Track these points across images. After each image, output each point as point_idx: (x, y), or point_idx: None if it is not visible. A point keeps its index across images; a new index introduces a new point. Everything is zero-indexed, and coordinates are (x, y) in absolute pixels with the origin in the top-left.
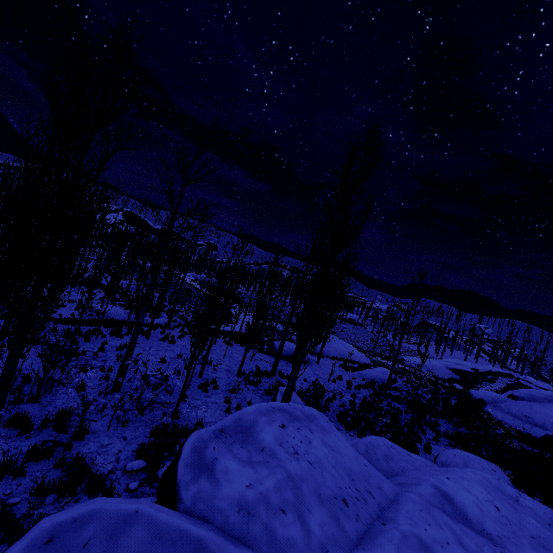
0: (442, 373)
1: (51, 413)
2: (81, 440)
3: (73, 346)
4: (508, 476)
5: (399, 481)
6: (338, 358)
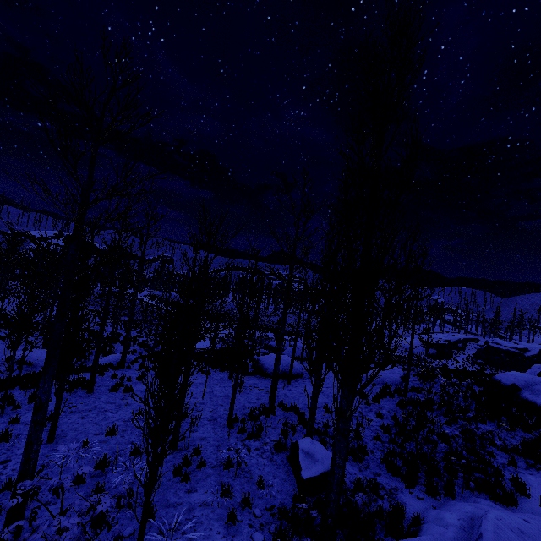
0: (420, 350)
1: None
2: None
3: None
4: None
5: None
6: None
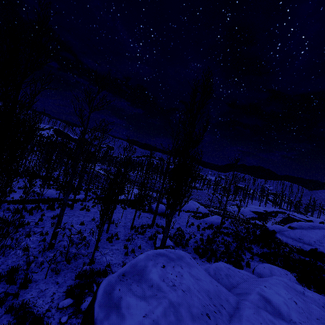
0: (248, 214)
1: (4, 270)
2: (26, 288)
3: (21, 219)
4: (294, 277)
5: (237, 292)
6: (190, 211)
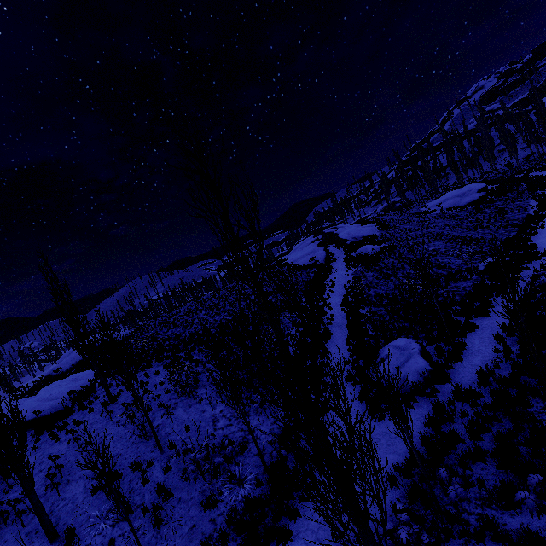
0: None
1: None
2: None
3: None
4: None
5: None
6: None
